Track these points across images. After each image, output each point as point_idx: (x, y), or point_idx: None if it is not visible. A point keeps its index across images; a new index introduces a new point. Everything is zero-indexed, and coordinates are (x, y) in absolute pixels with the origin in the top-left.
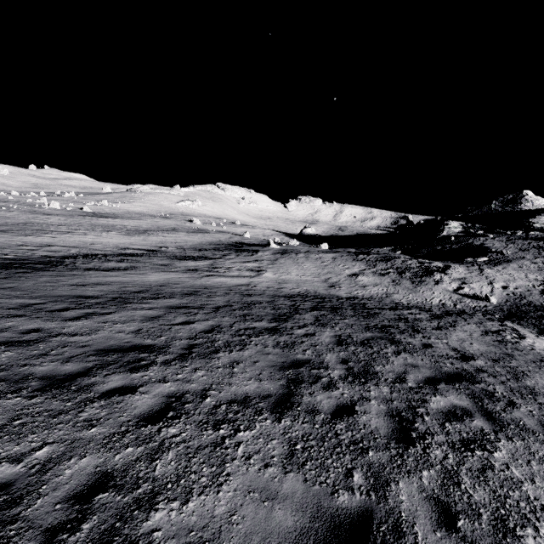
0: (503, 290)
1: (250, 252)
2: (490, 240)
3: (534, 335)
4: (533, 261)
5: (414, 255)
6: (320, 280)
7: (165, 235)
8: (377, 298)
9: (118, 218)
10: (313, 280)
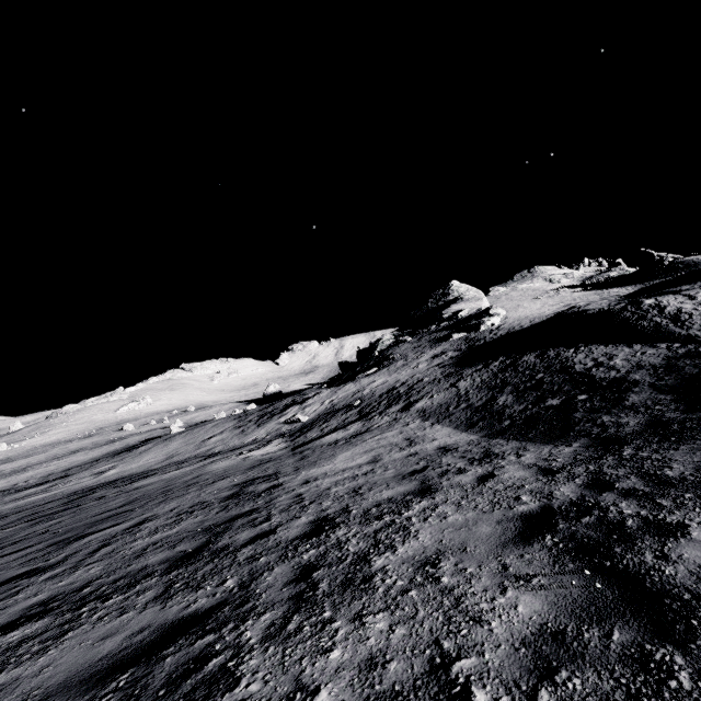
0: (327, 404)
1: (130, 450)
2: (404, 345)
3: (277, 444)
4: (407, 358)
5: (333, 385)
6: (166, 457)
7: (50, 465)
8: (191, 458)
9: (6, 463)
10: (157, 460)
